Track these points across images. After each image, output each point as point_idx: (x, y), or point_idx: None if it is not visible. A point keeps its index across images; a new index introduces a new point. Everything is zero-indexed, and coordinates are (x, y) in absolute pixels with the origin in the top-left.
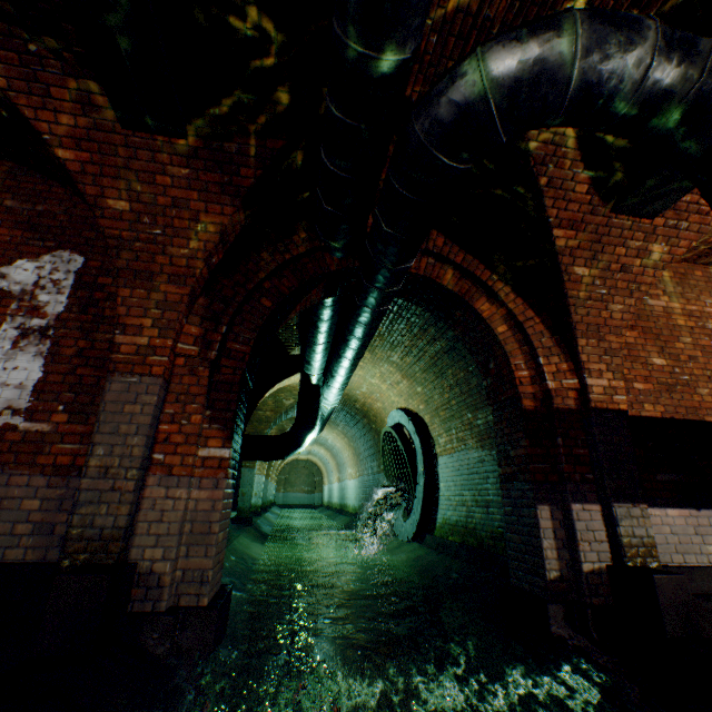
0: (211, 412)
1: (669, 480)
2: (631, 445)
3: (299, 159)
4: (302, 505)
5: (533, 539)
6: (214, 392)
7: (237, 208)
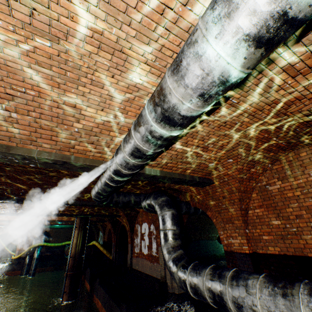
0: None
1: None
2: (251, 269)
3: None
4: None
5: None
6: None
7: None
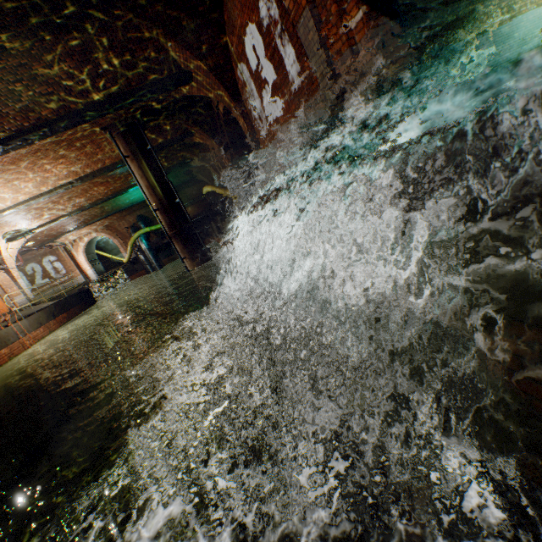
0: None
1: None
2: None
3: None
4: None
5: None
6: None
7: None
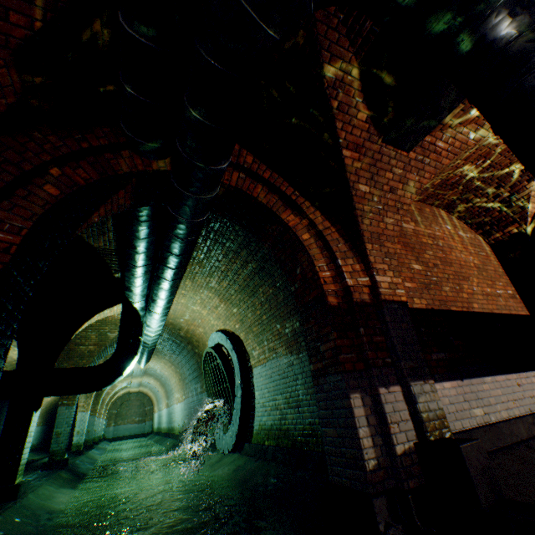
0: None
1: (440, 358)
2: (414, 330)
3: (96, 30)
4: (132, 435)
5: (349, 429)
6: None
7: (5, 62)
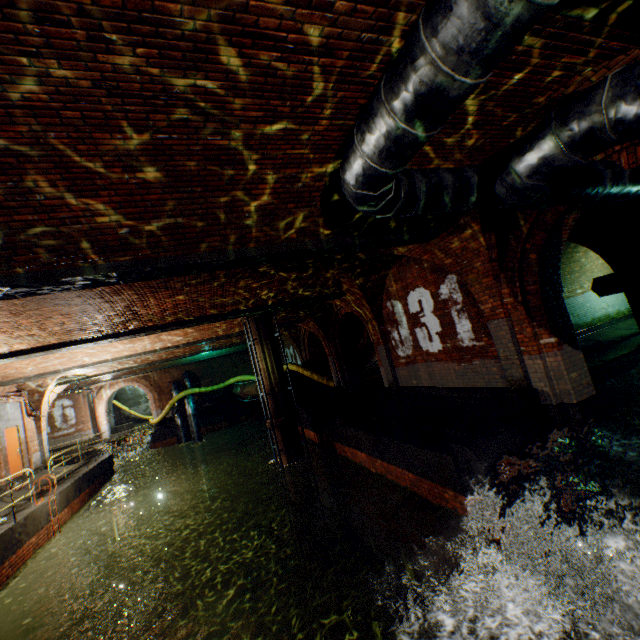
0: (535, 323)
1: None
2: None
3: None
4: None
5: None
6: (531, 313)
7: (482, 237)
